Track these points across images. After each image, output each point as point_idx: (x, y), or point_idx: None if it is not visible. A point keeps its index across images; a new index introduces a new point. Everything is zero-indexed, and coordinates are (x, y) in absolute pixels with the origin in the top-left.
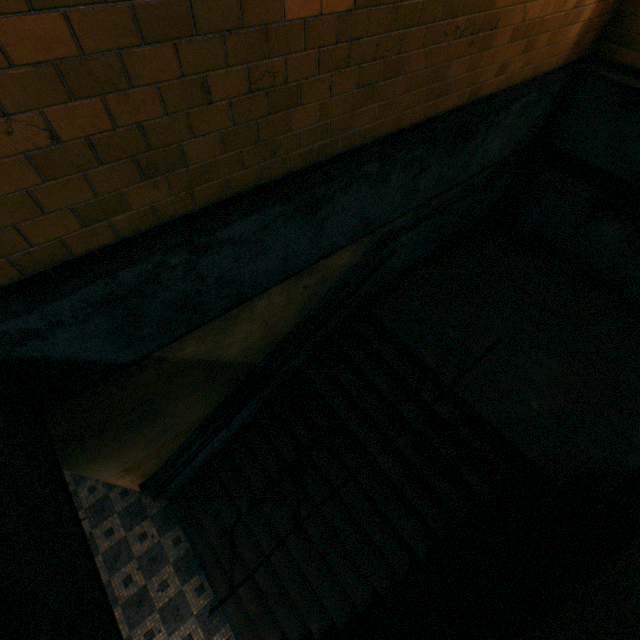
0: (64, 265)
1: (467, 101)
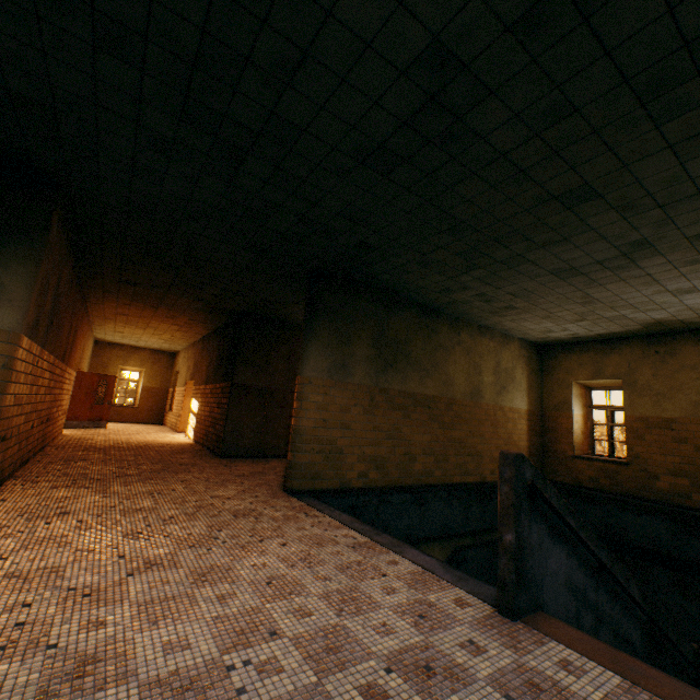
0: (347, 489)
1: (480, 480)
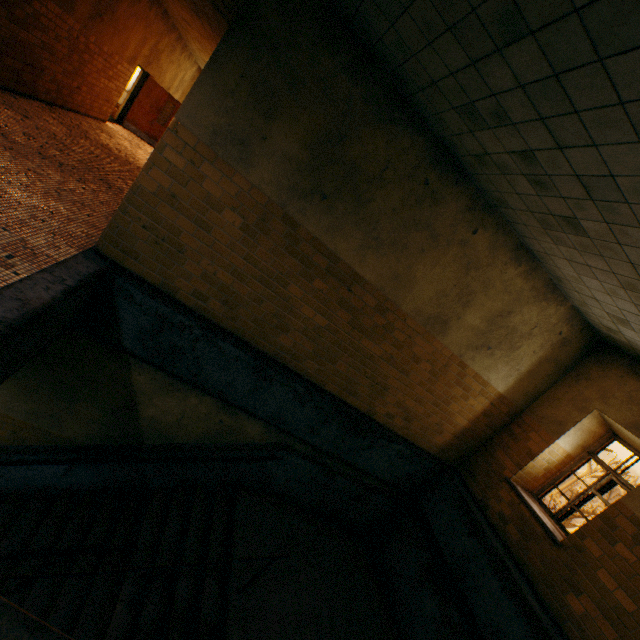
0: (170, 296)
1: (366, 412)
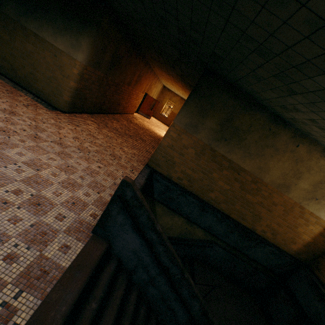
0: (169, 179)
1: (251, 229)
